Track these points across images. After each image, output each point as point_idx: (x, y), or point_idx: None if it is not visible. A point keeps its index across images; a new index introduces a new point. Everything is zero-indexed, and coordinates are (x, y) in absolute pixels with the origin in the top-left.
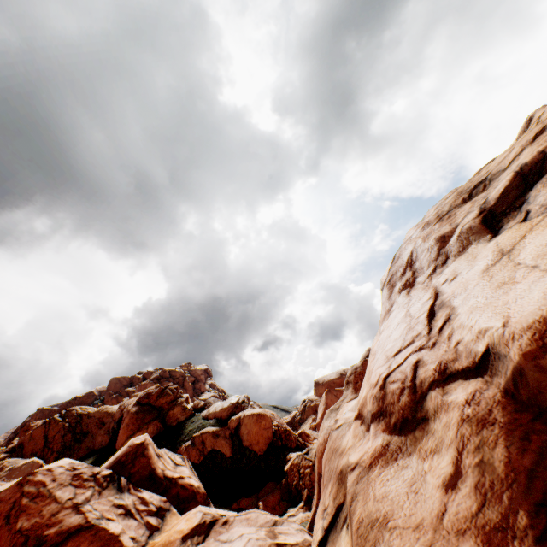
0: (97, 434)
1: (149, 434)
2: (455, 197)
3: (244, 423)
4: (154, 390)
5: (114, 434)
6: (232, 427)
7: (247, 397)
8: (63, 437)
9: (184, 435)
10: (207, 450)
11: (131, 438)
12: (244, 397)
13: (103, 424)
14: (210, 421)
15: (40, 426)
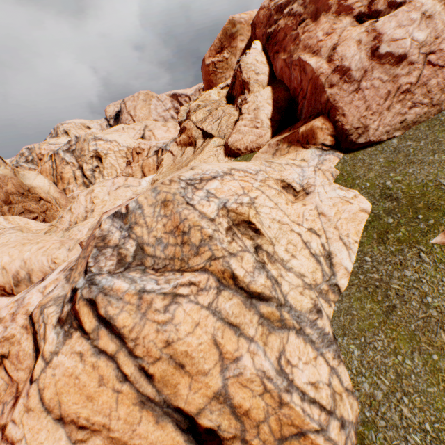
0: None
1: None
2: None
3: None
4: None
5: None
6: None
7: None
8: None
9: None
10: None
11: None
12: None
13: None
14: None
15: None
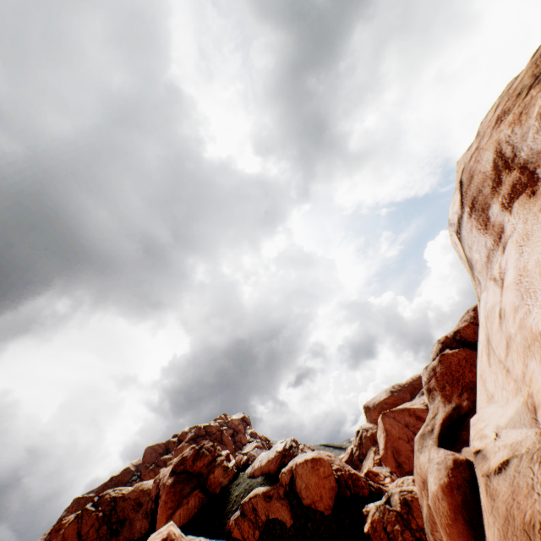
0: (134, 520)
1: (191, 509)
2: (532, 66)
3: (297, 475)
4: (188, 453)
5: (154, 516)
6: (284, 483)
7: (294, 441)
8: (98, 530)
9: (230, 503)
10: (261, 520)
11: (171, 519)
12: (290, 441)
13: (140, 505)
14: (258, 480)
15: (72, 521)
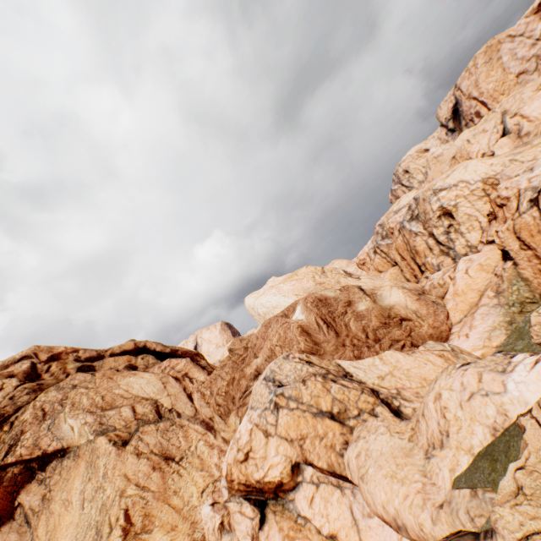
0: None
1: None
2: None
3: None
4: None
5: None
6: None
7: None
8: None
9: None
10: None
11: None
12: None
13: None
14: None
15: None
